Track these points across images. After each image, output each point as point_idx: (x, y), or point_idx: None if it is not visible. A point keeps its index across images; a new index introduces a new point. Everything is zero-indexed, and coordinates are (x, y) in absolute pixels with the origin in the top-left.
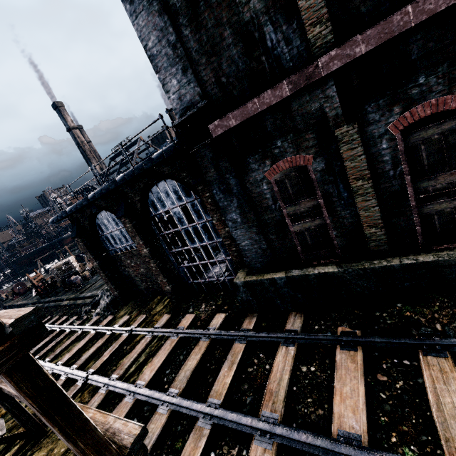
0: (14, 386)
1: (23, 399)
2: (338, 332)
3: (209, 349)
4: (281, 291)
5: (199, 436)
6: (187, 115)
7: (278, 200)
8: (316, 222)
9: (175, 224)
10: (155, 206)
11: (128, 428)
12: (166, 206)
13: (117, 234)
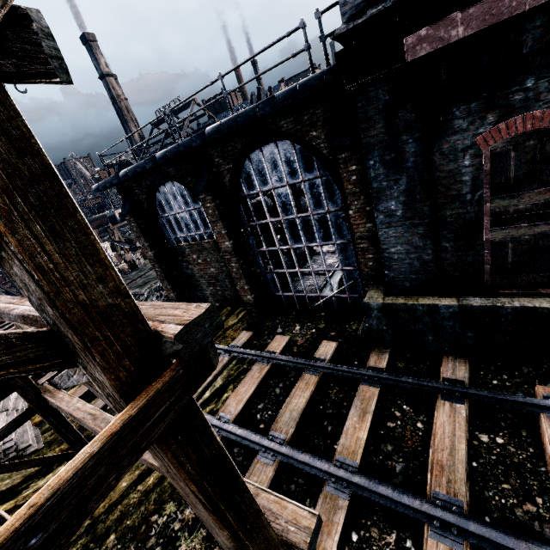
0: (171, 460)
1: (177, 480)
2: (539, 395)
3: (319, 386)
4: (441, 325)
5: (332, 507)
6: (368, 15)
7: (482, 187)
8: (538, 229)
9: (263, 213)
10: (251, 181)
11: (289, 512)
12: (268, 183)
13: (185, 218)
